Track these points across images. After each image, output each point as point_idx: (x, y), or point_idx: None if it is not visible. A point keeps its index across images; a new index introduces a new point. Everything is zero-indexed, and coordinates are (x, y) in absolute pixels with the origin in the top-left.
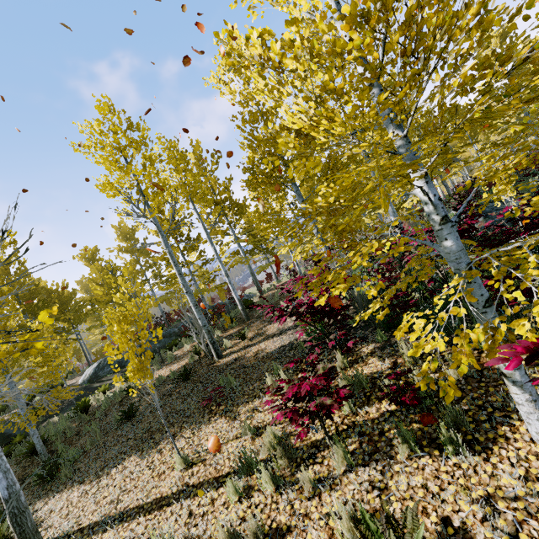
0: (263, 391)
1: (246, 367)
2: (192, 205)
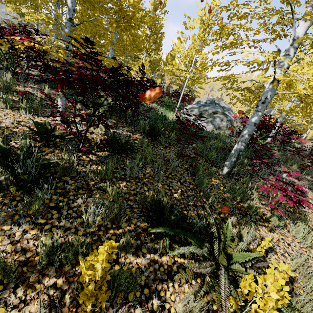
0: None
1: None
2: None
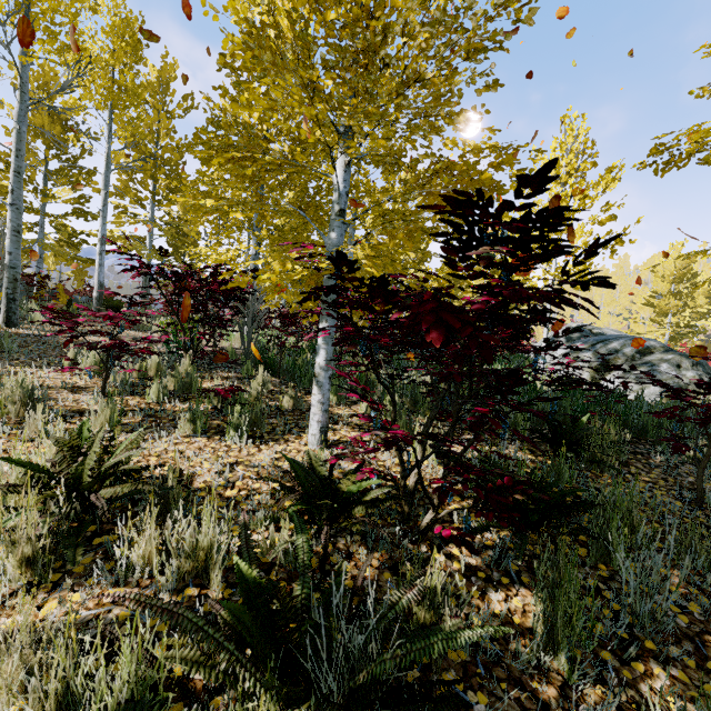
0: (51, 364)
1: (47, 344)
2: (108, 117)
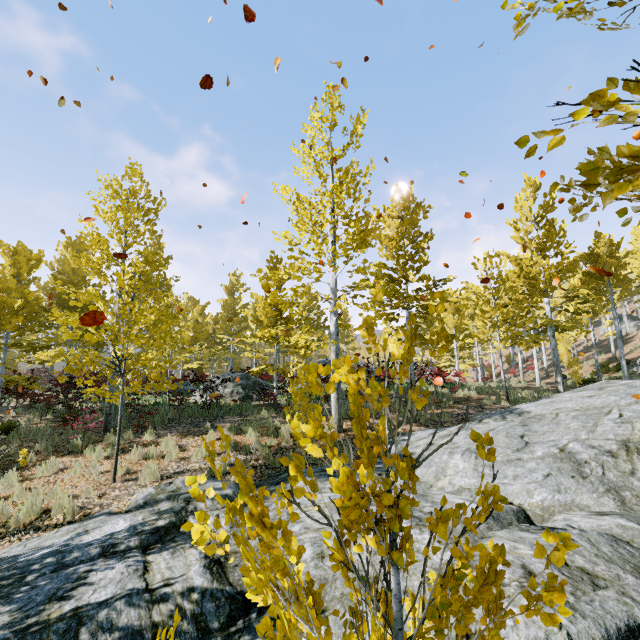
0: None
1: None
2: None
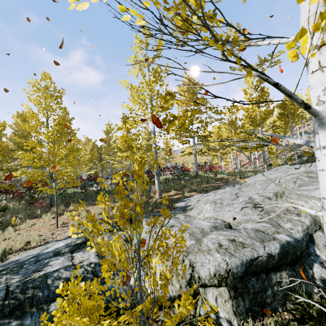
0: None
1: None
2: None
